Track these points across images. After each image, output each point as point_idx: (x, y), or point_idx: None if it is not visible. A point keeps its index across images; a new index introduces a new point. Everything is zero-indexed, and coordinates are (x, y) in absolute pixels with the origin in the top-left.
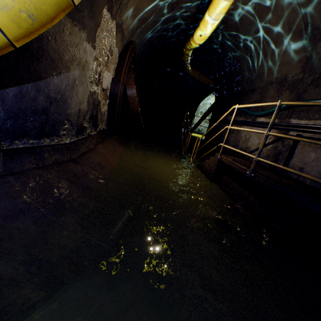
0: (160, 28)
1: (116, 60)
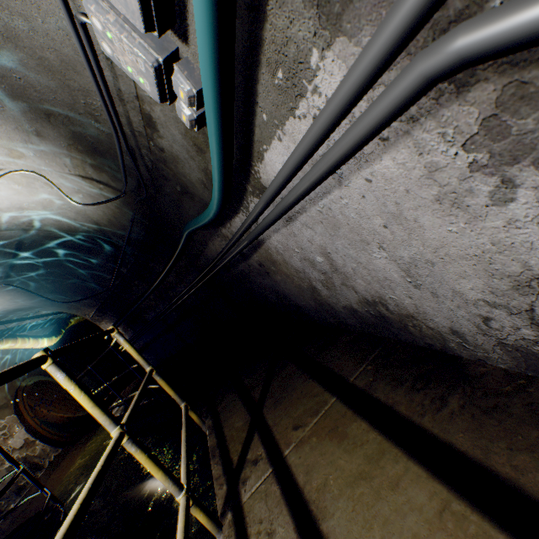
0: (32, 350)
1: (16, 418)
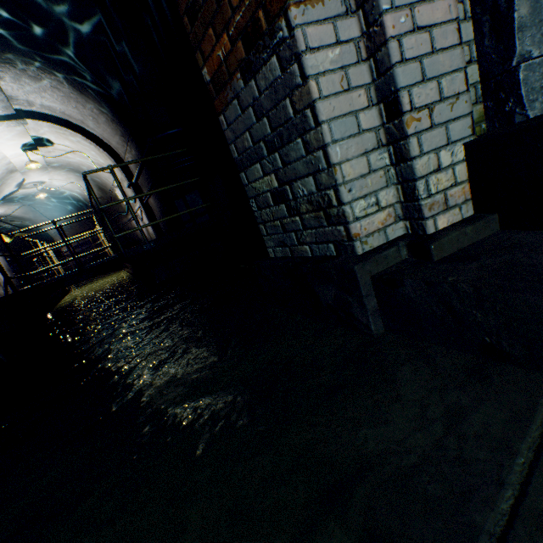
0: None
1: None
